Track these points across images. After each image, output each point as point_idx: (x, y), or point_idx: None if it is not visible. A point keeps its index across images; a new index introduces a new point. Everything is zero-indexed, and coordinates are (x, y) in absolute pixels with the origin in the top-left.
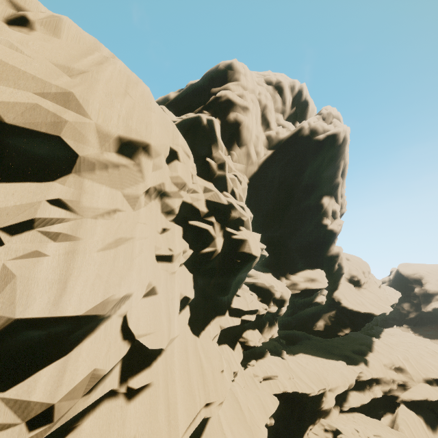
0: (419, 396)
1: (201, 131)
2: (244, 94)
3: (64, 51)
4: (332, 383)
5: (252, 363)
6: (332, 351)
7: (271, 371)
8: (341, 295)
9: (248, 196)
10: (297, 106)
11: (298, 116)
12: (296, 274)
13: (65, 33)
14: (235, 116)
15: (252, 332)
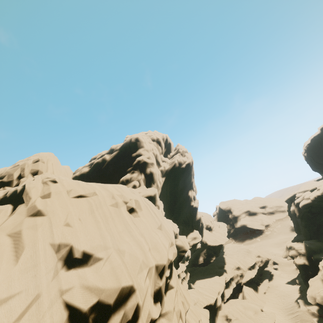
0: (248, 278)
1: (153, 197)
2: (150, 156)
3: (152, 219)
4: (218, 290)
5: None
6: (210, 272)
7: (195, 298)
8: (206, 239)
9: None
10: (166, 146)
11: (168, 151)
12: (187, 237)
13: (142, 207)
14: (149, 170)
15: (184, 281)
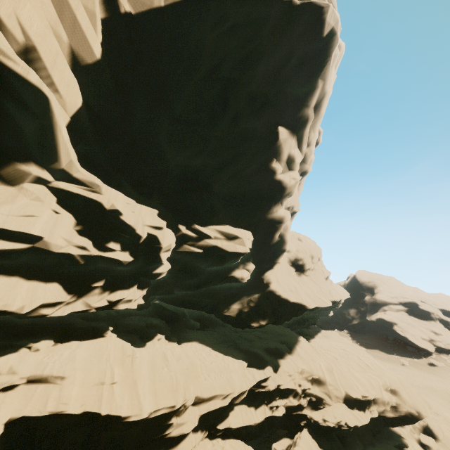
0: (331, 422)
1: None
2: None
3: None
4: (204, 395)
5: (37, 346)
6: (240, 345)
7: (57, 366)
8: (273, 276)
9: (129, 50)
10: None
11: None
12: (207, 226)
13: None
14: None
15: (15, 281)
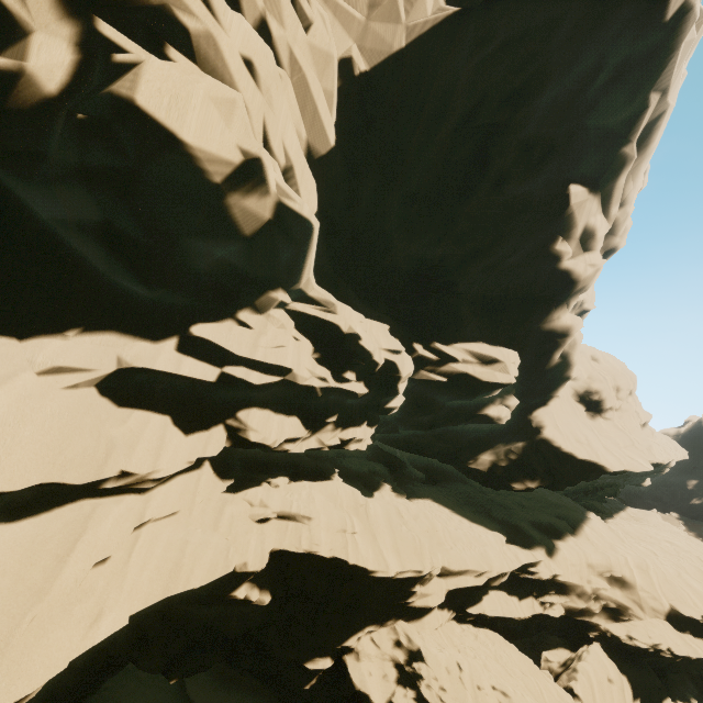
0: (641, 642)
1: None
2: None
3: None
4: (452, 566)
5: (276, 482)
6: (493, 512)
7: (302, 505)
8: (547, 417)
9: (361, 120)
10: None
11: None
12: (452, 344)
13: None
14: None
15: (268, 415)
